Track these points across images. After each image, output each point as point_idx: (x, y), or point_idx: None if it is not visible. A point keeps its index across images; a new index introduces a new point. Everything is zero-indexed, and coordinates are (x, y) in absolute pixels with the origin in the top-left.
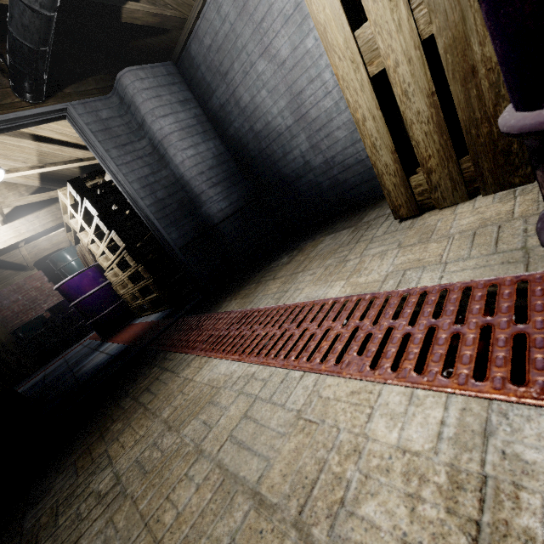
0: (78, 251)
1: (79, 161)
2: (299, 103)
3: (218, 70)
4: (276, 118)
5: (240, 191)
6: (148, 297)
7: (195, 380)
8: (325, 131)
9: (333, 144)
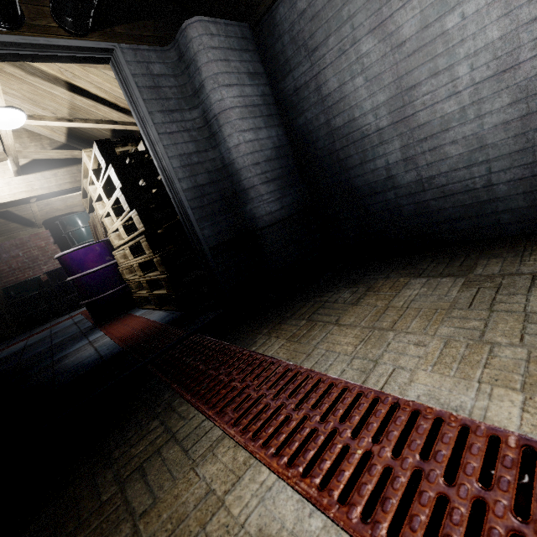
0: (90, 220)
1: (113, 123)
2: (406, 100)
3: (305, 44)
4: (366, 115)
5: (295, 195)
6: (156, 290)
7: (231, 509)
8: (431, 142)
9: (438, 161)
